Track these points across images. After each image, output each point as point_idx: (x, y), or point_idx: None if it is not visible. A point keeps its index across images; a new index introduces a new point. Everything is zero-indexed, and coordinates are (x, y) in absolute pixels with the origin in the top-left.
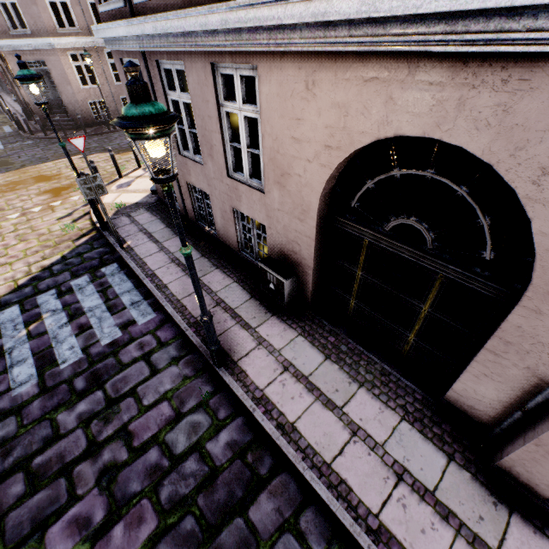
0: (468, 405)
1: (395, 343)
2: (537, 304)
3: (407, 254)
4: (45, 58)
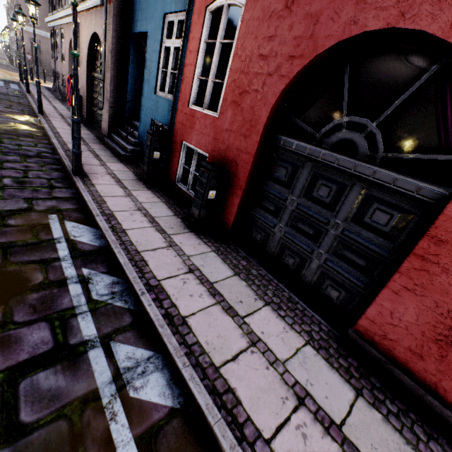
0: None
1: None
2: None
3: None
4: (41, 40)
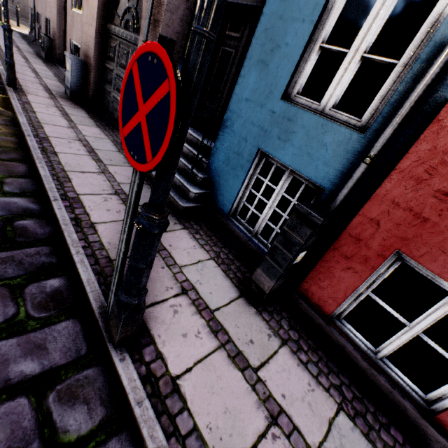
0: None
1: None
2: None
3: None
4: None
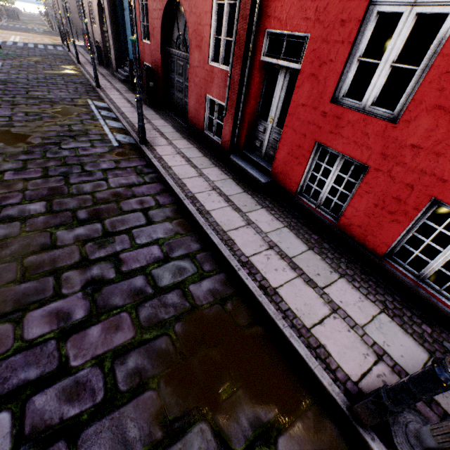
0: None
1: None
2: None
3: None
4: (69, 1)
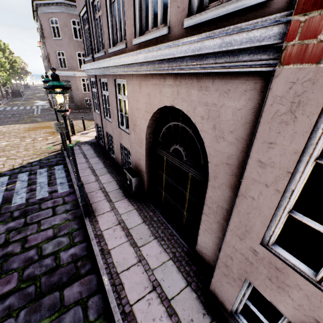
0: (204, 253)
1: (180, 218)
2: (213, 183)
3: (177, 163)
4: (70, 79)
